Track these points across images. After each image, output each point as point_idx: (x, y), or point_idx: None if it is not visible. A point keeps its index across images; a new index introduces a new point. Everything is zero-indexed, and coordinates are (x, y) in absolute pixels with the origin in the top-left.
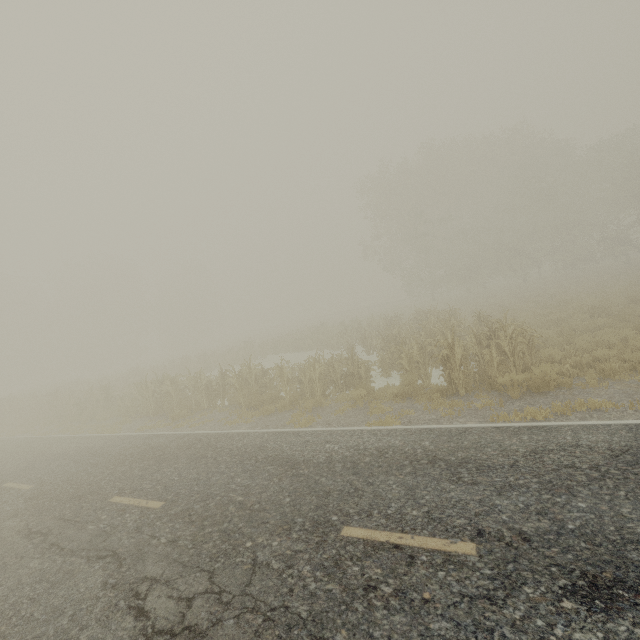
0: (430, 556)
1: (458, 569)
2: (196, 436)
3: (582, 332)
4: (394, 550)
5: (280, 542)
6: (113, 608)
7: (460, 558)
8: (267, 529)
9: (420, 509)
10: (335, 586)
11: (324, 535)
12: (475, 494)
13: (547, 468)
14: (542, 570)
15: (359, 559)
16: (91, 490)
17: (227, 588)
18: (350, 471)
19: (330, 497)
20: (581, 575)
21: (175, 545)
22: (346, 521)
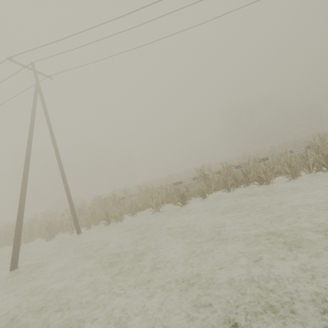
0: None
1: None
2: None
3: None
4: None
5: None
6: None
7: None
8: None
9: None
10: None
11: None
12: None
13: None
14: None
15: None
16: None
17: None
18: None
19: None
20: None
21: None
22: None
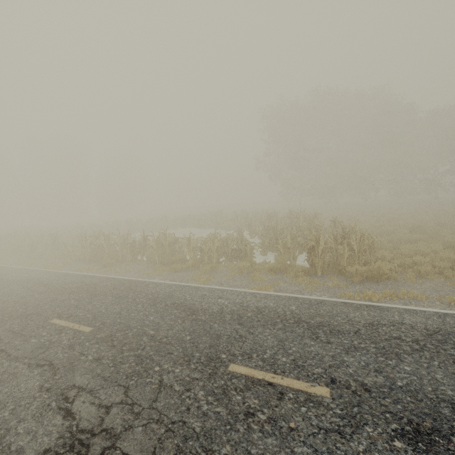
0: (295, 394)
1: (316, 407)
2: (120, 280)
3: (404, 242)
4: (268, 386)
5: (181, 370)
6: (46, 407)
7: (318, 398)
8: (172, 358)
9: (288, 357)
10: (222, 409)
11: (215, 368)
12: (329, 350)
13: (381, 337)
14: (379, 415)
15: (241, 390)
16: (36, 311)
17: (138, 401)
18: (236, 322)
19: (221, 340)
20: (408, 422)
21: (99, 362)
22: (232, 359)
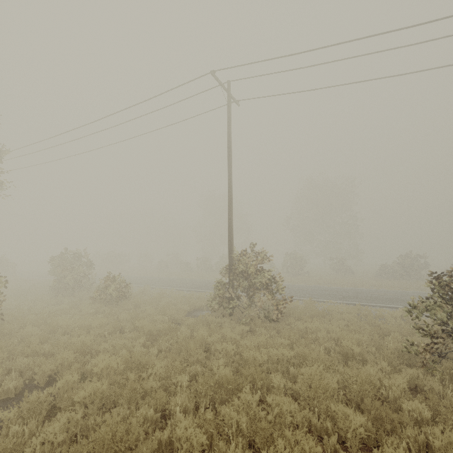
0: None
1: None
2: None
3: None
4: None
5: None
6: None
7: None
8: None
9: None
10: None
11: None
12: None
13: None
14: None
15: None
16: None
17: None
18: None
19: None
20: None
21: None
22: None
